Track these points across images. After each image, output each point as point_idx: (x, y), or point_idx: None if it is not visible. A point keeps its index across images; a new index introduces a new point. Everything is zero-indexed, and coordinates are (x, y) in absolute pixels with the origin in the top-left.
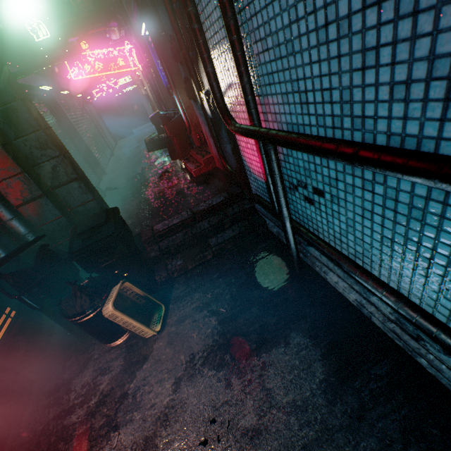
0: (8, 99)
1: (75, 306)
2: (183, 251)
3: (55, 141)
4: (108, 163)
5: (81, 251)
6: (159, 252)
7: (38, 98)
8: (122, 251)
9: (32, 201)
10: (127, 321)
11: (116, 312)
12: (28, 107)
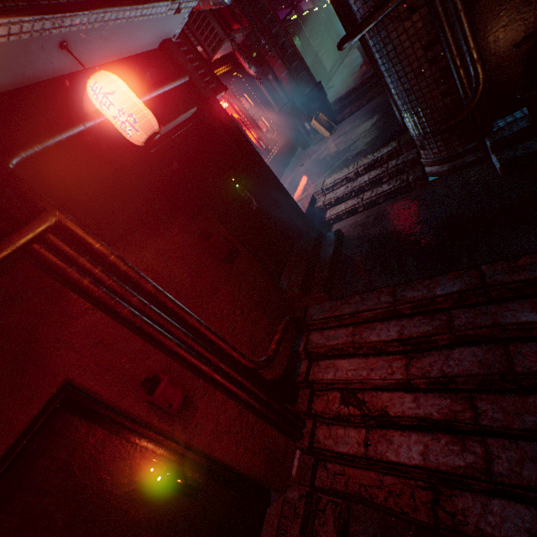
0: (283, 37)
1: (302, 123)
2: (352, 104)
3: (297, 52)
4: (335, 72)
5: (305, 102)
6: (340, 107)
7: (289, 28)
8: (320, 101)
9: (289, 85)
10: (319, 128)
11: (314, 122)
12: (288, 39)
